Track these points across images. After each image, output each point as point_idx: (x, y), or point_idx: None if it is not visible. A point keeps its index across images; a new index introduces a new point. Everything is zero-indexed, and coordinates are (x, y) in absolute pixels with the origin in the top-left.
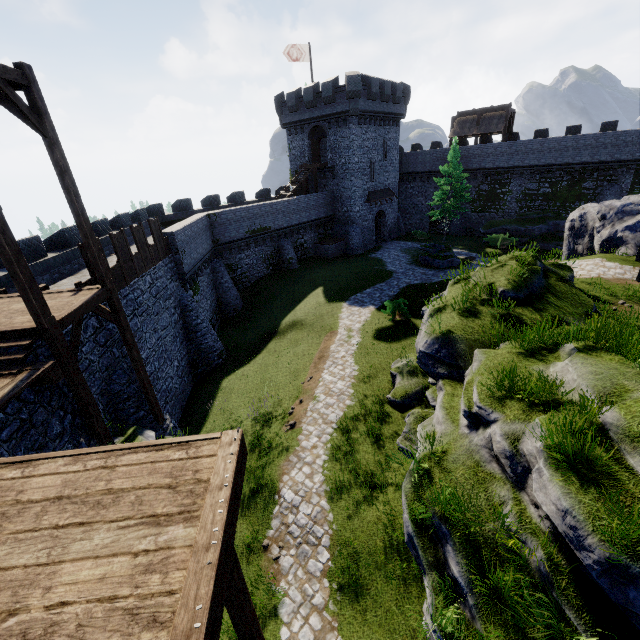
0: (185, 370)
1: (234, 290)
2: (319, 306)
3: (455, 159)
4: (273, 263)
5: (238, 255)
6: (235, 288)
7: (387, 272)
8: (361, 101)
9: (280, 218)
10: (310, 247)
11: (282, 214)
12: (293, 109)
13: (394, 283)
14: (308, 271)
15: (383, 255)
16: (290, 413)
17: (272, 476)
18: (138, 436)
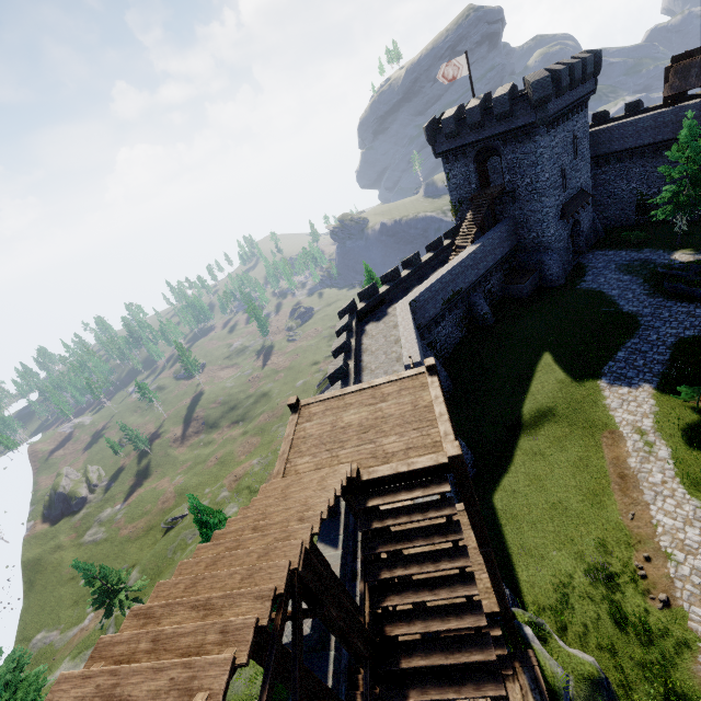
0: (453, 494)
1: (442, 371)
2: (564, 386)
3: (694, 135)
4: (466, 323)
5: (435, 330)
6: (442, 368)
7: (627, 316)
8: (549, 104)
9: (469, 274)
10: (497, 289)
11: (470, 269)
12: (452, 135)
13: (652, 337)
14: (511, 326)
15: (599, 283)
16: (642, 575)
17: (689, 684)
18: (532, 646)
